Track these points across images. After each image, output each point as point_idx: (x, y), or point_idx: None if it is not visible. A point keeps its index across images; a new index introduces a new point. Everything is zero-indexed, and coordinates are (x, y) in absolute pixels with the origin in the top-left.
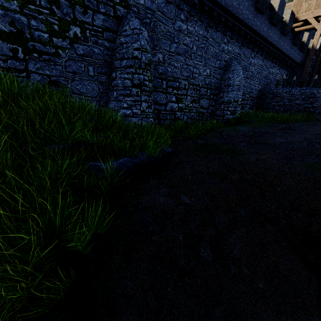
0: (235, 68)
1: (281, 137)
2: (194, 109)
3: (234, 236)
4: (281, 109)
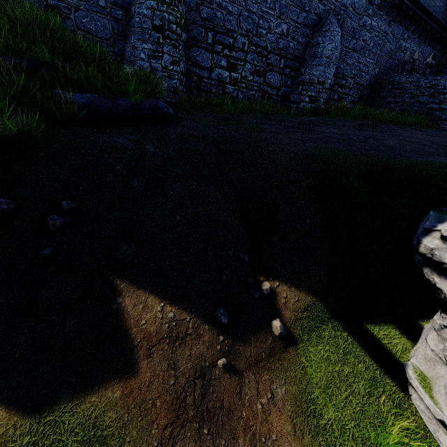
0: (330, 29)
1: (341, 129)
2: (255, 86)
3: (181, 184)
4: (396, 108)
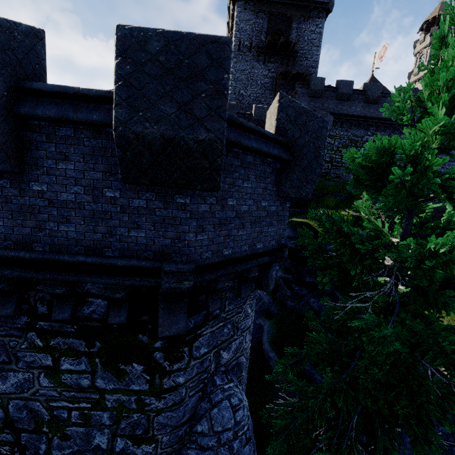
0: None
1: None
2: None
3: None
4: None
